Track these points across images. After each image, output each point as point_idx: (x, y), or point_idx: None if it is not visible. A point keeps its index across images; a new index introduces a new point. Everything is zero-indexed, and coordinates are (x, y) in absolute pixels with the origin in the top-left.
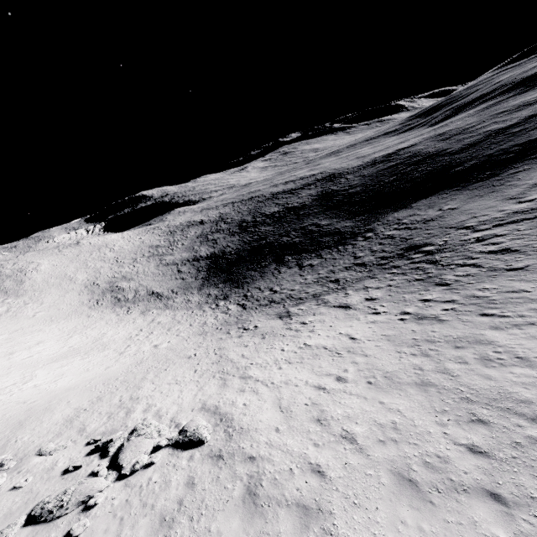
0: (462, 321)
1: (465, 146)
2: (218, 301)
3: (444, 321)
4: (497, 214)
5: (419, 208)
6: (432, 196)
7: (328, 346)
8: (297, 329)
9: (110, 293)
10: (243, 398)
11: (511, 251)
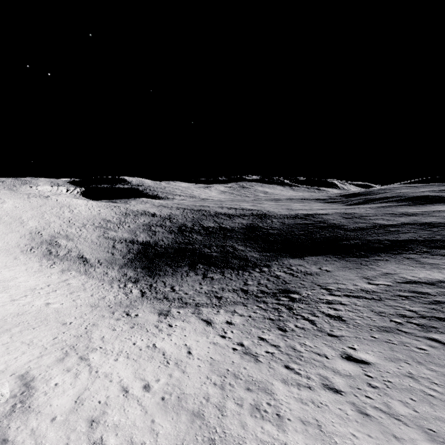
0: (269, 367)
1: (357, 228)
2: (128, 282)
3: (258, 362)
4: (351, 286)
5: (307, 261)
6: (320, 256)
7: (167, 352)
8: (161, 329)
9: (47, 245)
10: (62, 377)
11: (341, 319)
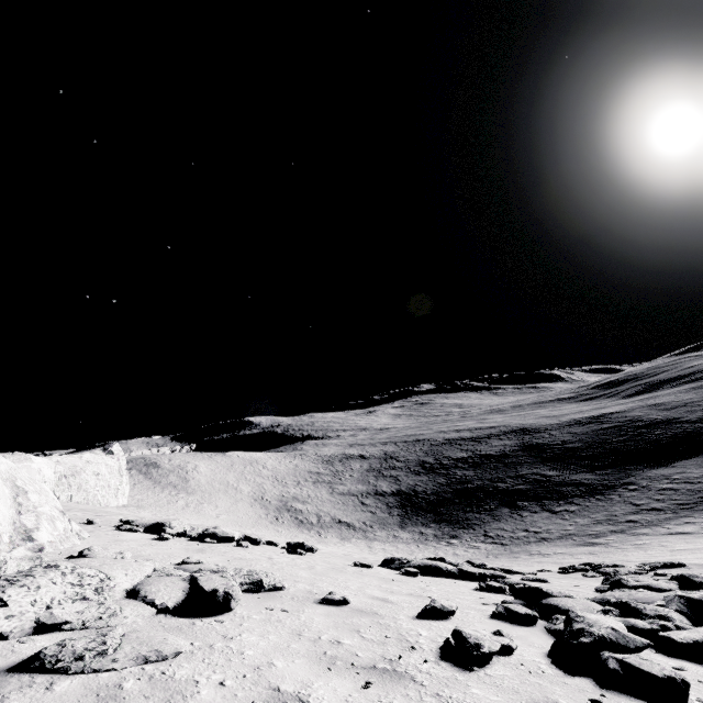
0: None
1: None
2: (446, 539)
3: None
4: None
5: (685, 467)
6: (695, 458)
7: None
8: (636, 547)
9: (287, 511)
10: None
11: None
